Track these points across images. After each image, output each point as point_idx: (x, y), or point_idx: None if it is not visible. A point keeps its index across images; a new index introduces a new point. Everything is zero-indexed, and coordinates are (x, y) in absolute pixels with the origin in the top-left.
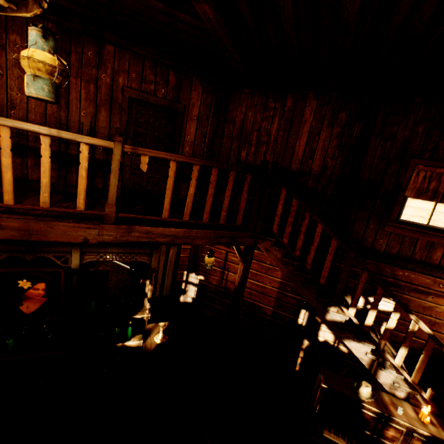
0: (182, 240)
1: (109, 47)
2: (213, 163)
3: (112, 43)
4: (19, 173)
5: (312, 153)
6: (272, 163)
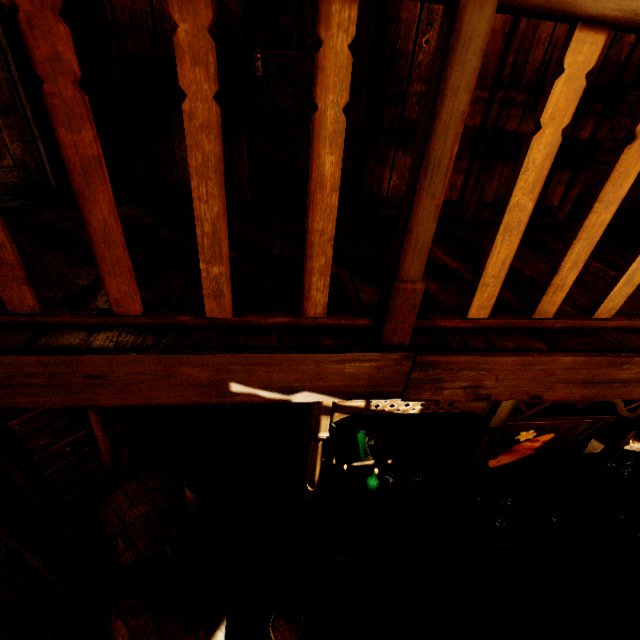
0: None
1: None
2: None
3: None
4: (402, 188)
5: None
6: None
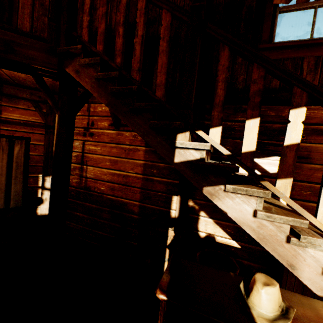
0: None
1: None
2: None
3: None
4: None
5: None
6: None
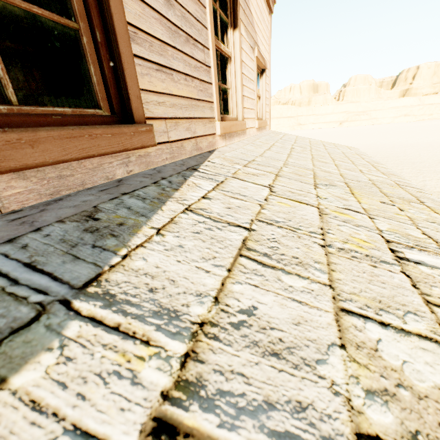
0: None
1: None
2: None
3: None
4: None
5: None
6: None
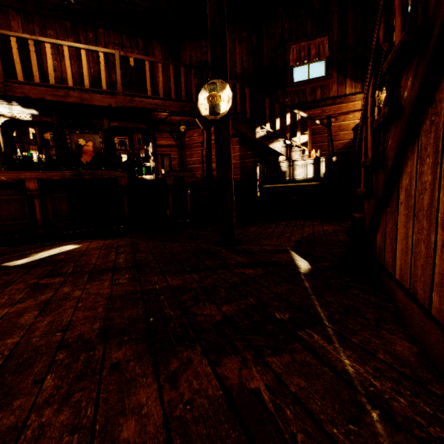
0: (162, 108)
1: (101, 30)
2: (169, 62)
3: (102, 27)
4: None
5: (234, 63)
6: (204, 61)
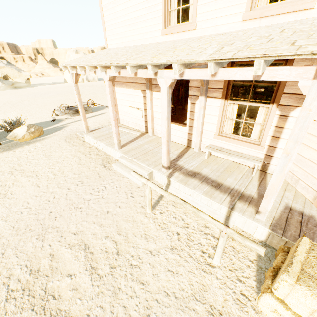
0: None
1: None
2: None
3: None
4: None
5: None
6: None
